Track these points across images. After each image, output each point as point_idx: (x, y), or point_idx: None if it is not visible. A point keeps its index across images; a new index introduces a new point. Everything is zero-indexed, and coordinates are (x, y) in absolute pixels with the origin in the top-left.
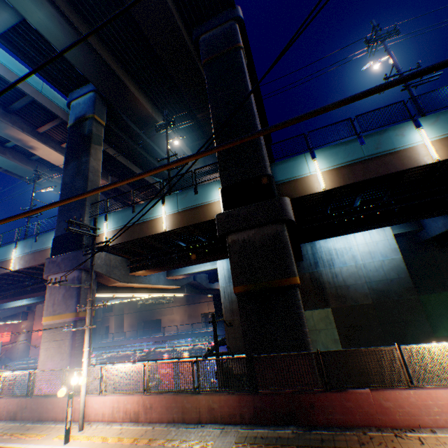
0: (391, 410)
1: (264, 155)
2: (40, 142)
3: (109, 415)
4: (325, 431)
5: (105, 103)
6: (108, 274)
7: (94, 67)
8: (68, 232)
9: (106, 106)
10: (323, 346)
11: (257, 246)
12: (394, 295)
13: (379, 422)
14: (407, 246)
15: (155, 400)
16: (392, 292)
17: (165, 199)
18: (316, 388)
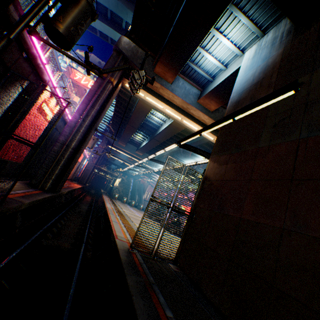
0: None
1: None
2: None
3: None
4: None
5: None
6: (131, 59)
7: None
8: None
9: None
10: None
11: None
12: None
13: None
14: None
15: None
16: None
17: None
18: None
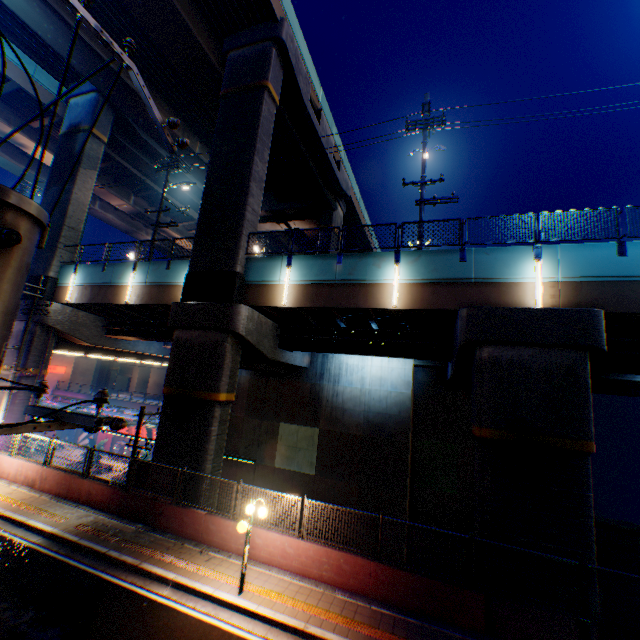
0: (214, 532)
1: (240, 246)
2: (32, 141)
3: (14, 476)
4: (159, 534)
5: (113, 109)
6: (72, 333)
7: (92, 65)
8: (32, 275)
9: (113, 113)
10: (298, 466)
11: (196, 350)
12: (387, 432)
13: (202, 539)
14: (435, 380)
15: (52, 474)
16: (386, 430)
17: (138, 265)
18: (169, 500)
